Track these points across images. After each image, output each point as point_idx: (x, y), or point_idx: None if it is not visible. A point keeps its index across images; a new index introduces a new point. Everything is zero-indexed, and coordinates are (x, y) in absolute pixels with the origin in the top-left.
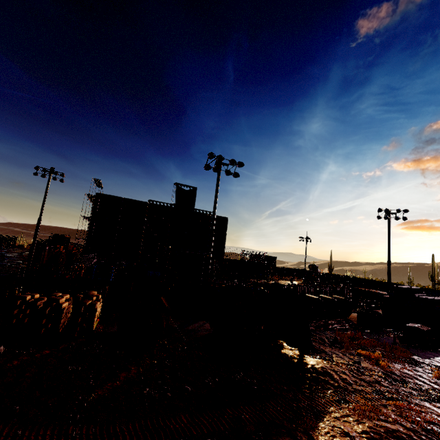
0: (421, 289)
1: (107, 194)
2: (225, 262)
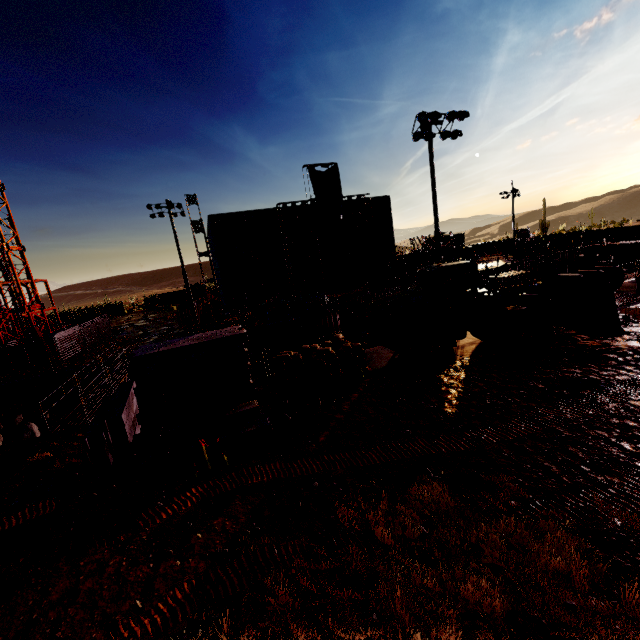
0: None
1: (222, 214)
2: (399, 262)
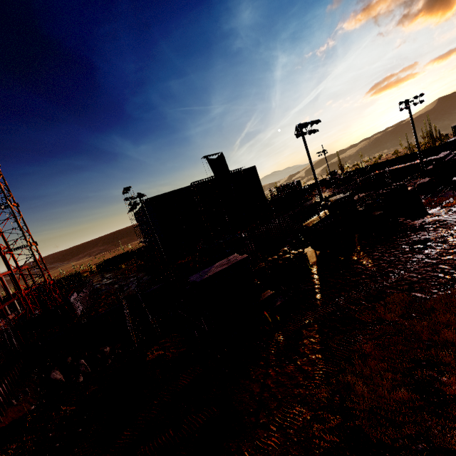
0: (450, 152)
1: (157, 195)
2: (269, 204)
